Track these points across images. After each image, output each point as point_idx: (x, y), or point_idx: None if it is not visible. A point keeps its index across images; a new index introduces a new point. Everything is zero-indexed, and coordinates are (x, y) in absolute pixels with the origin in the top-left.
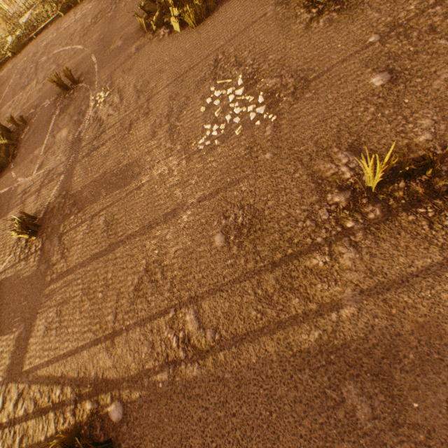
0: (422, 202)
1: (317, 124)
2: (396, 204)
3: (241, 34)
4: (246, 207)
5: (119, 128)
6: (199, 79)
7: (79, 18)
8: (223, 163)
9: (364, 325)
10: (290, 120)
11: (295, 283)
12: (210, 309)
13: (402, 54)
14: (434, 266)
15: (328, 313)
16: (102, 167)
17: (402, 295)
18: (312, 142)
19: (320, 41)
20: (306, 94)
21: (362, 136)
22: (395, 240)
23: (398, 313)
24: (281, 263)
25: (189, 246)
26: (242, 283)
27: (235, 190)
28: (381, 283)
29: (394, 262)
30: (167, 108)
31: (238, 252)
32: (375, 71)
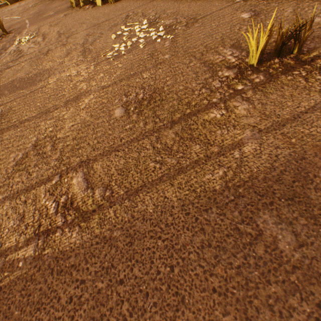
0: (295, 68)
1: (205, 38)
2: (275, 72)
3: (147, 4)
4: (147, 87)
5: (37, 53)
6: (113, 24)
7: (22, 5)
8: (128, 64)
9: (268, 157)
10: (184, 37)
11: (195, 134)
12: (102, 168)
13: (259, 4)
14: (318, 104)
15: (231, 152)
16: (12, 77)
17: (297, 127)
18: (202, 46)
19: (203, 3)
20: (196, 25)
21: (241, 40)
22: (281, 92)
23: (298, 142)
24: (180, 121)
25: (87, 120)
26: (140, 141)
27: (137, 78)
28: (276, 122)
29: (284, 106)
30: (83, 40)
31: (137, 118)
32: (243, 12)
